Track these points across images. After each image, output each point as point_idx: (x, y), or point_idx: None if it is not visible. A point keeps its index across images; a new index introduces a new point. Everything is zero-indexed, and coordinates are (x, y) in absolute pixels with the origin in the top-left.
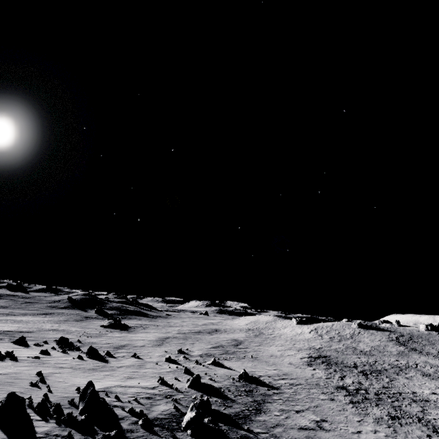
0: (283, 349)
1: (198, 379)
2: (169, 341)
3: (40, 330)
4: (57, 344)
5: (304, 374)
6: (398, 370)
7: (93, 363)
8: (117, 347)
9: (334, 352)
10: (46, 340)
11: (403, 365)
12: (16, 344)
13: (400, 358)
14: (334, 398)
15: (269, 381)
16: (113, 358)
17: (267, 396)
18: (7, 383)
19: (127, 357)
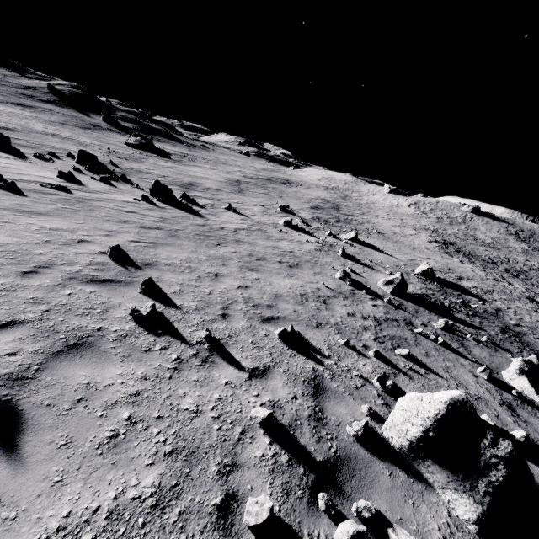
0: (396, 225)
1: (406, 283)
2: (248, 189)
3: (29, 131)
4: (78, 163)
5: (467, 271)
6: (538, 273)
7: (182, 216)
8: (183, 186)
9: (456, 239)
10: (52, 151)
11: (538, 267)
12: None
13: (529, 258)
14: None
15: (455, 283)
16: (200, 208)
17: (499, 318)
18: (42, 316)
19: (220, 209)
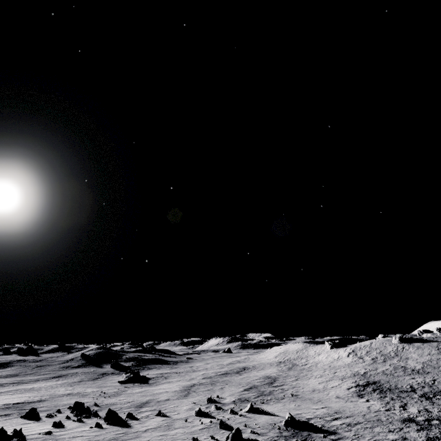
0: (324, 380)
1: (239, 435)
2: (196, 390)
3: (53, 397)
4: (71, 412)
5: (358, 409)
6: None
7: (114, 430)
8: (139, 405)
9: (383, 376)
10: (59, 408)
11: None
12: (26, 419)
13: None
14: (406, 437)
15: (322, 424)
16: (136, 420)
17: None
18: None
19: (152, 417)
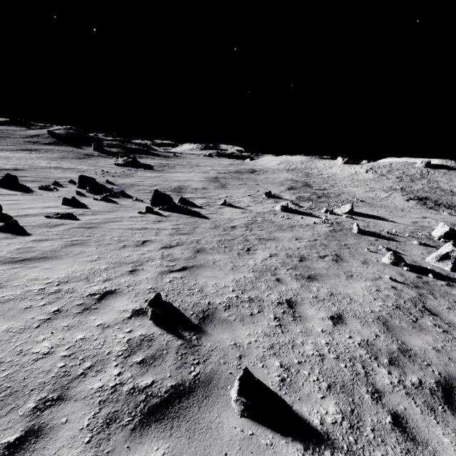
0: (366, 190)
1: None
2: (227, 182)
3: (35, 168)
4: (79, 187)
5: None
6: None
7: (190, 221)
8: (174, 190)
9: (427, 193)
10: (55, 181)
11: None
12: (4, 188)
13: None
14: None
15: None
16: (199, 208)
17: None
18: None
19: (217, 206)
